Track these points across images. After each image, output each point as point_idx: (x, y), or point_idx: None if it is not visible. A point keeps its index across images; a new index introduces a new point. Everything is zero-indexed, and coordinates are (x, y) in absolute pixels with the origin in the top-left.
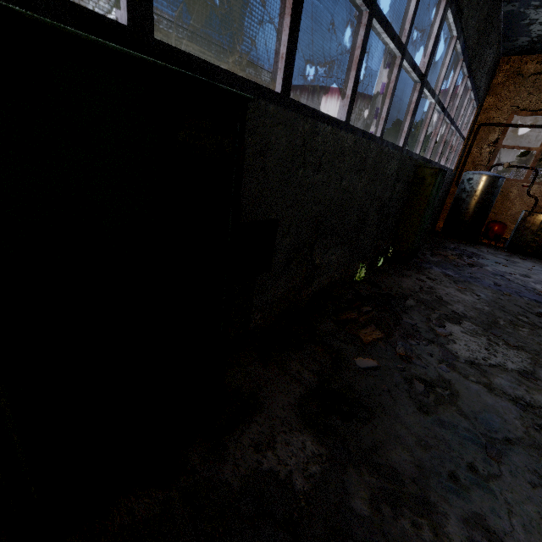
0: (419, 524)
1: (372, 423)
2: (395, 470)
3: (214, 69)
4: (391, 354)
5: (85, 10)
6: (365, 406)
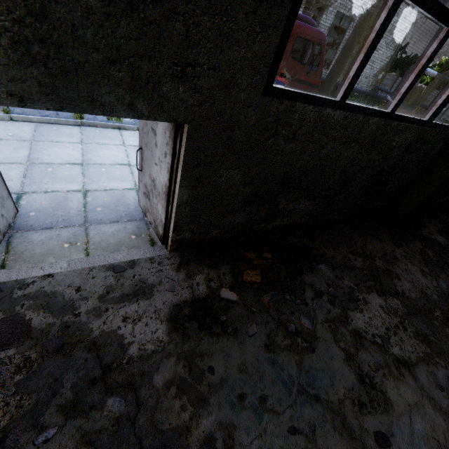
0: None
1: None
2: None
3: None
4: None
5: None
6: None
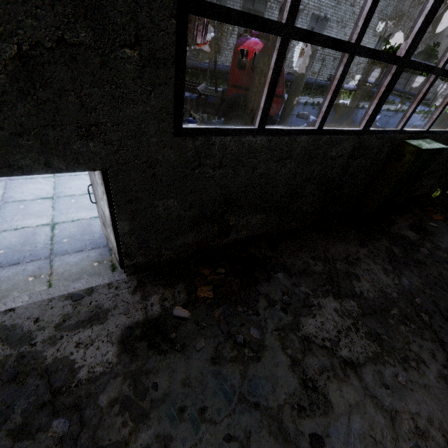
0: (443, 253)
1: (433, 237)
2: (439, 246)
3: (435, 131)
4: (444, 226)
5: (422, 130)
6: (431, 233)
